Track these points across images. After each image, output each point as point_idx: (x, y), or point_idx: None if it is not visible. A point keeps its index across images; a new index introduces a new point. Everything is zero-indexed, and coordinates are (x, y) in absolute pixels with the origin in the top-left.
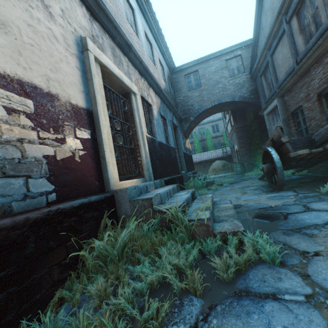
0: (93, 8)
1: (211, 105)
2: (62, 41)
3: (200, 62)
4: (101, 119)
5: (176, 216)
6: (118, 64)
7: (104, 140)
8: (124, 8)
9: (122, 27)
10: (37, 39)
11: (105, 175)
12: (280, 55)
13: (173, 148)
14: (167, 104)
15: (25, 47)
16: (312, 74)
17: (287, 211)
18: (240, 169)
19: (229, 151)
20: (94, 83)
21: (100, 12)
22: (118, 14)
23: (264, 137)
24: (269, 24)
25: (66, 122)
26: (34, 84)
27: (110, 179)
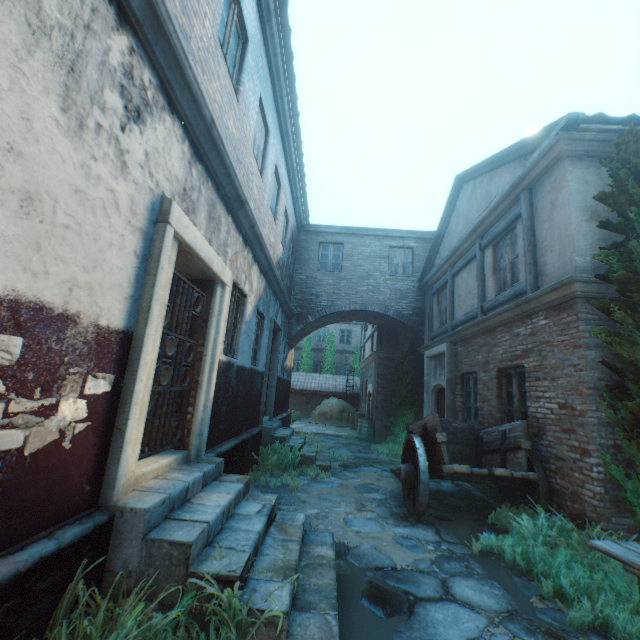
0: (202, 145)
1: (350, 309)
2: (127, 208)
3: (350, 232)
4: (146, 351)
5: (228, 603)
6: (212, 232)
7: (136, 394)
8: (255, 129)
9: (241, 165)
10: (82, 214)
11: (112, 467)
12: (464, 284)
13: (261, 373)
14: (276, 290)
15: (54, 233)
16: (498, 338)
17: (416, 590)
18: (367, 431)
19: (357, 386)
20: (156, 283)
21: (212, 151)
22: (240, 144)
23: (417, 387)
24: (459, 233)
25: (74, 366)
26: (41, 302)
27: (119, 478)
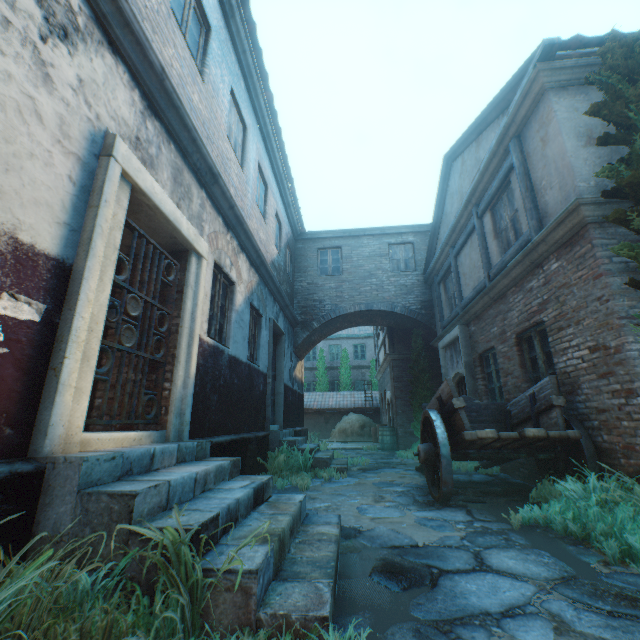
0: (157, 99)
1: (355, 310)
2: (55, 125)
3: (347, 235)
4: (88, 286)
5: (174, 556)
6: (181, 198)
7: (75, 331)
8: (229, 120)
9: (213, 145)
10: None
11: (45, 413)
12: (468, 260)
13: (263, 373)
14: (272, 289)
15: None
16: (510, 301)
17: (442, 564)
18: (390, 440)
19: (377, 400)
20: (99, 215)
21: (170, 109)
22: (210, 123)
23: (437, 386)
24: (455, 211)
25: None
26: None
27: (53, 425)
